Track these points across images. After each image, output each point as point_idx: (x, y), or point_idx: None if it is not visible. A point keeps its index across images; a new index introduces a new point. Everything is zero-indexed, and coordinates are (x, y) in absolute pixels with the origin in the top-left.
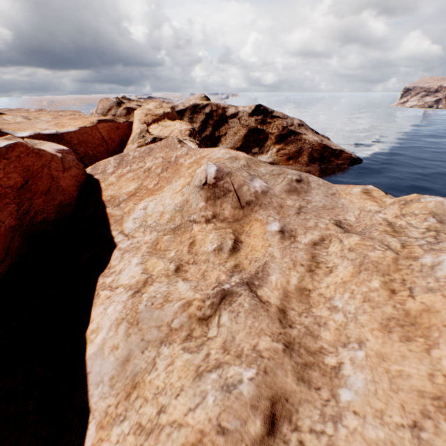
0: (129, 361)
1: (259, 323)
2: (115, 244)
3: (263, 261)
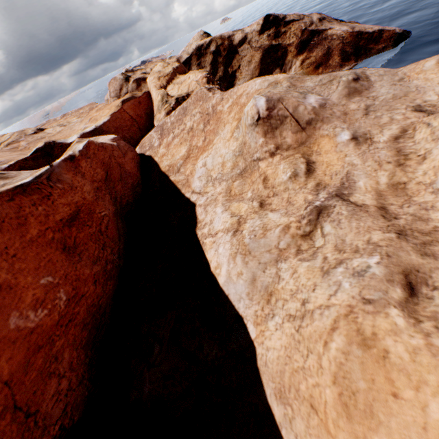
0: (255, 280)
1: (364, 223)
2: (193, 203)
3: (344, 172)
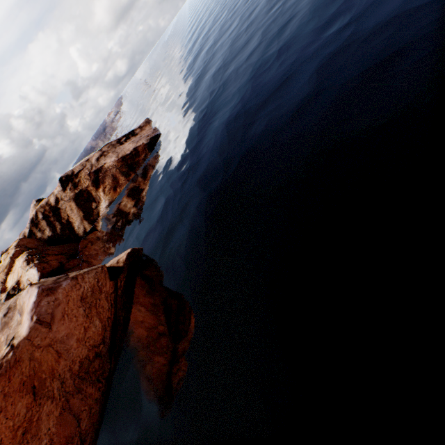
0: None
1: None
2: None
3: None
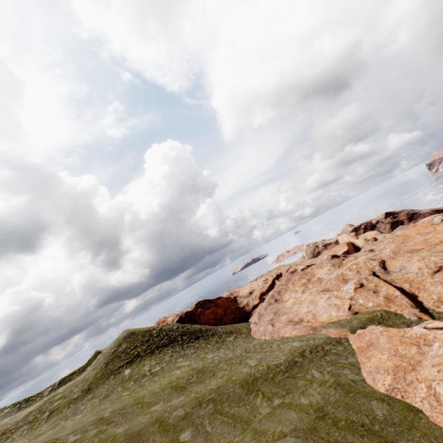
0: None
1: None
2: None
3: None
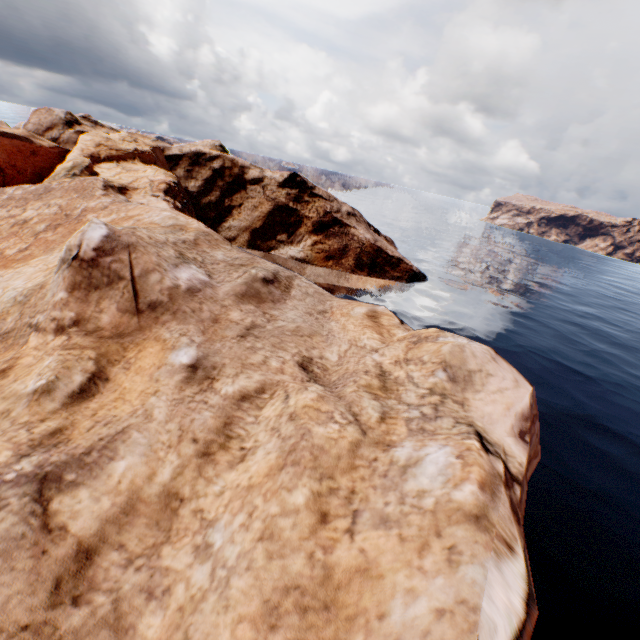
0: None
1: None
2: None
3: (122, 426)
